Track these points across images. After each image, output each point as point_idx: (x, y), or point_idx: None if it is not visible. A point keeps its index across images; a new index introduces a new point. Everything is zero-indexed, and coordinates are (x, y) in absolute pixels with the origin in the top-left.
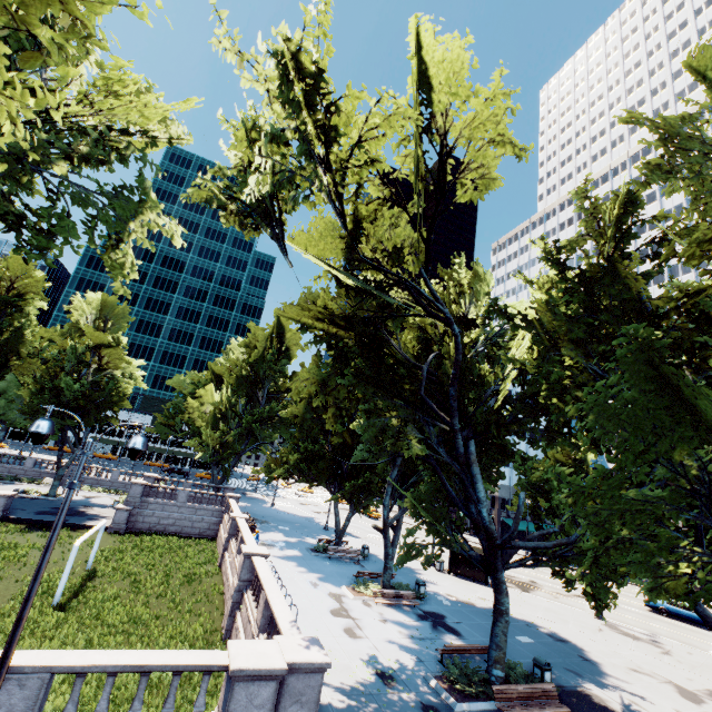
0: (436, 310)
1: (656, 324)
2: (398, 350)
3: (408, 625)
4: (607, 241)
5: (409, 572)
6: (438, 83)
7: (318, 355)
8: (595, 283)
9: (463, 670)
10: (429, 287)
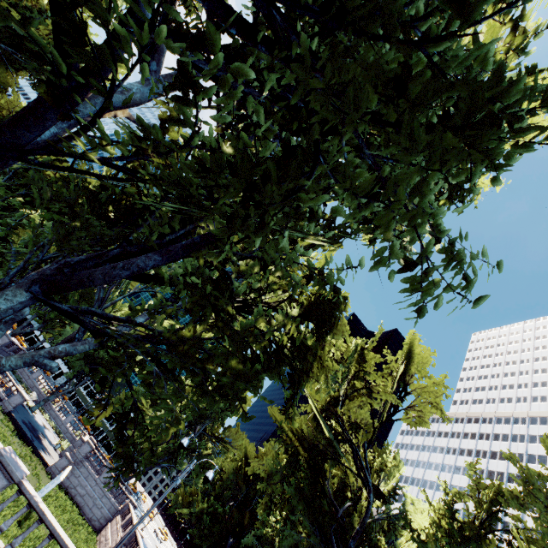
0: (364, 475)
1: None
2: (327, 482)
3: None
4: (483, 509)
5: None
6: (413, 361)
7: (278, 451)
8: (466, 540)
9: None
10: (366, 457)
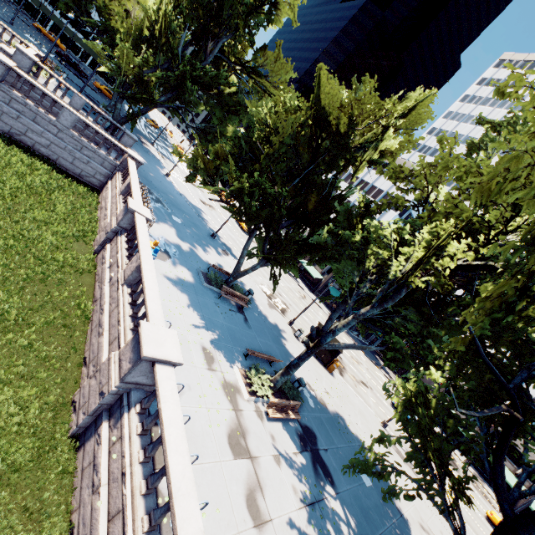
0: None
1: None
2: None
3: (297, 468)
4: None
5: (279, 336)
6: None
7: None
8: None
9: None
10: None
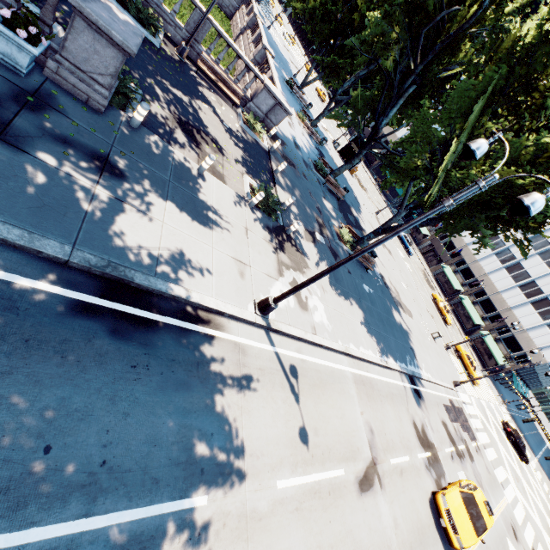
0: None
1: (529, 92)
2: None
3: (311, 145)
4: None
5: (322, 135)
6: None
7: None
8: (544, 46)
9: (322, 167)
10: None
